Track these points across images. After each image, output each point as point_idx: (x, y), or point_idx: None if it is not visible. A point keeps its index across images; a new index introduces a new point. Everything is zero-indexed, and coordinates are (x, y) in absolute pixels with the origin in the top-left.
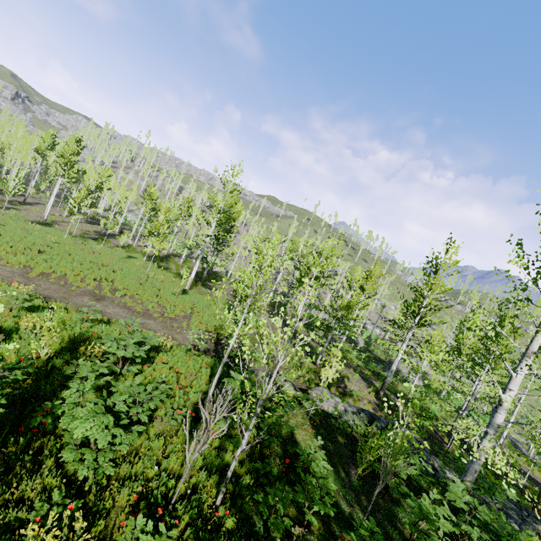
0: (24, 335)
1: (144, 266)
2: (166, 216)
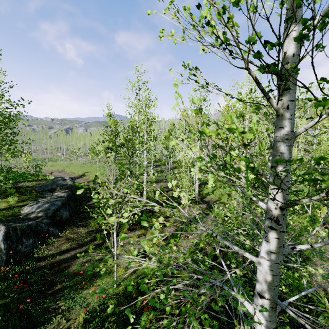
0: None
1: None
2: None
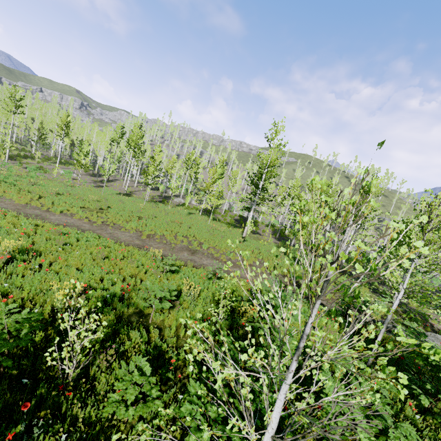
0: (184, 296)
1: (203, 220)
2: (213, 177)
